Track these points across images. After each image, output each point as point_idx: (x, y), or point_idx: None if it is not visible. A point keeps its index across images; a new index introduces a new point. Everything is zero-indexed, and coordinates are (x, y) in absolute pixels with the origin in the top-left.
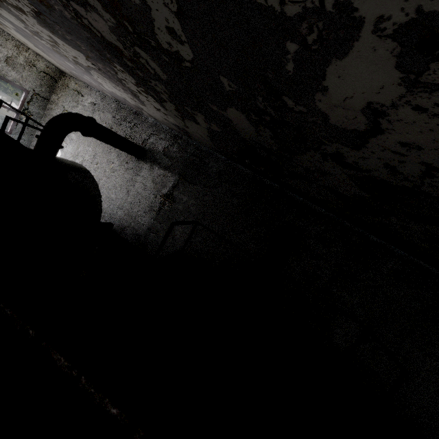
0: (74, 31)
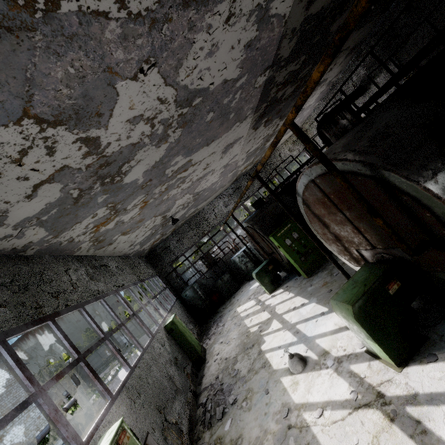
0: (287, 105)
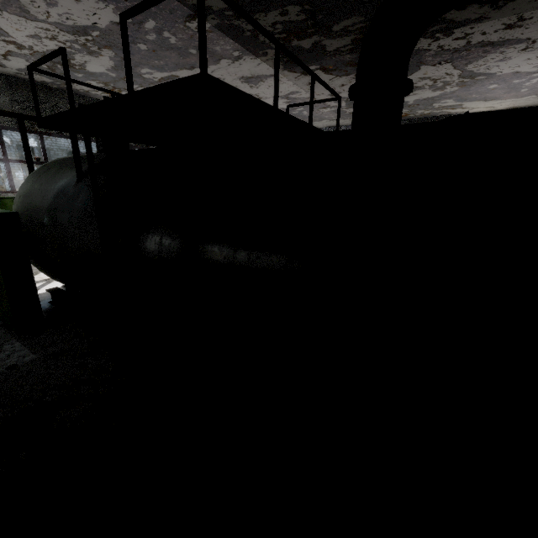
0: None
